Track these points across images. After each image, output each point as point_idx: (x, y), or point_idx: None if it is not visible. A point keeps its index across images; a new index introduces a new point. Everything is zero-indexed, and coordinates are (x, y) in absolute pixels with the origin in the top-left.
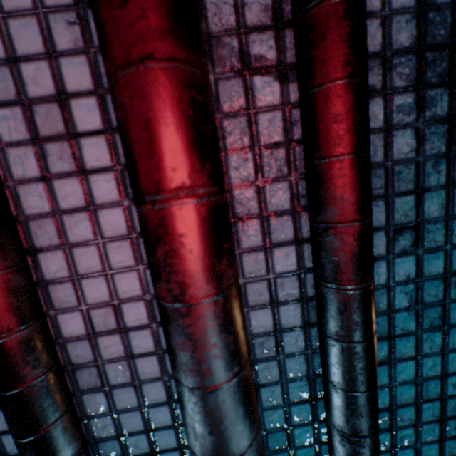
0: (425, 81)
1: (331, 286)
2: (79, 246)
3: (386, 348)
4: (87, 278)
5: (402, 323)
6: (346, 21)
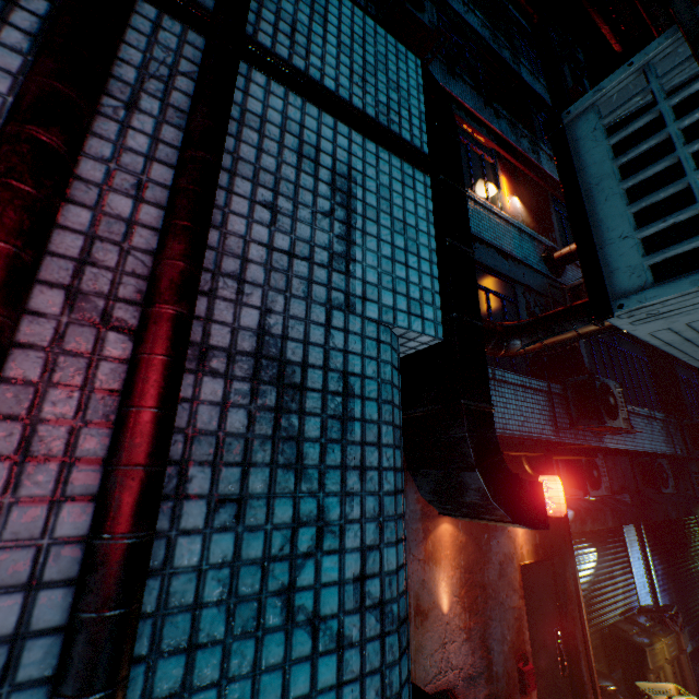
0: (260, 377)
1: (99, 535)
2: None
3: (182, 667)
4: None
5: (209, 625)
6: (168, 323)
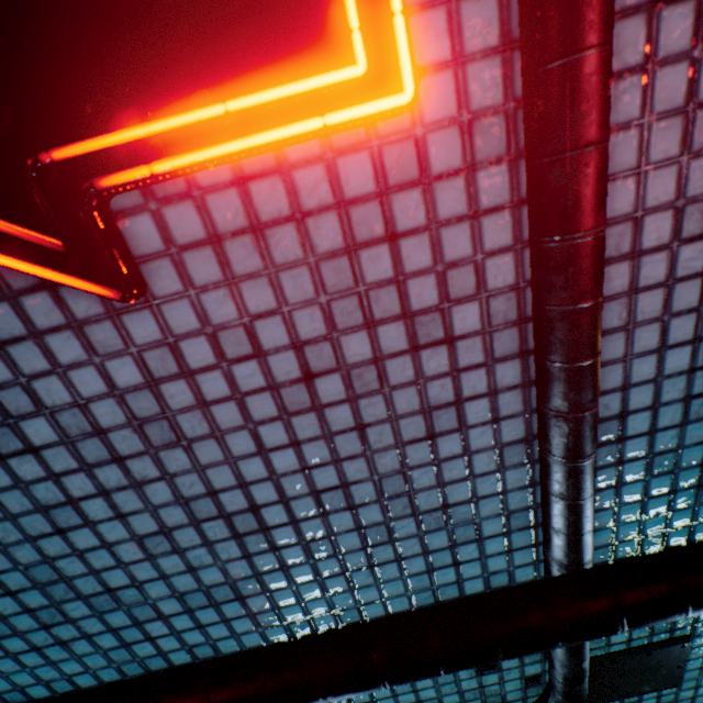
0: None
1: None
2: (617, 131)
3: None
4: (614, 182)
5: None
6: None
